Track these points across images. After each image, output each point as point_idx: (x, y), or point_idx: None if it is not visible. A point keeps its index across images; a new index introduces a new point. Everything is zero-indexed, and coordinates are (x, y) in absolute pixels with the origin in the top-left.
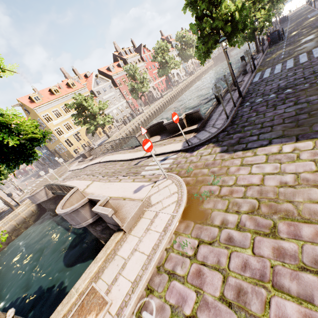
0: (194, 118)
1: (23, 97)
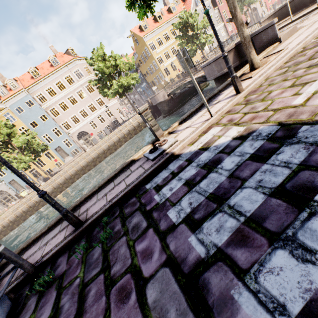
0: None
1: (134, 27)
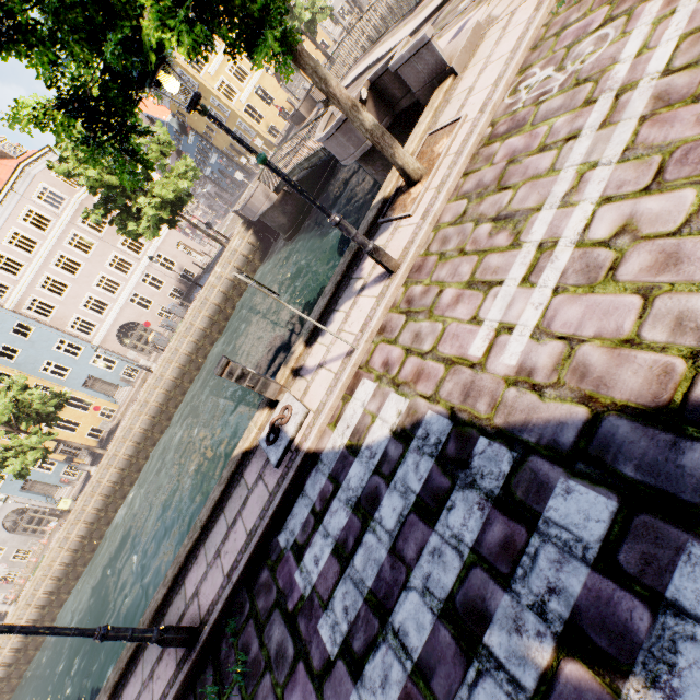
0: None
1: None
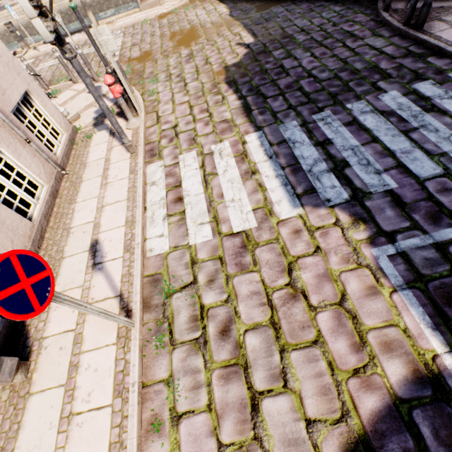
0: None
1: None
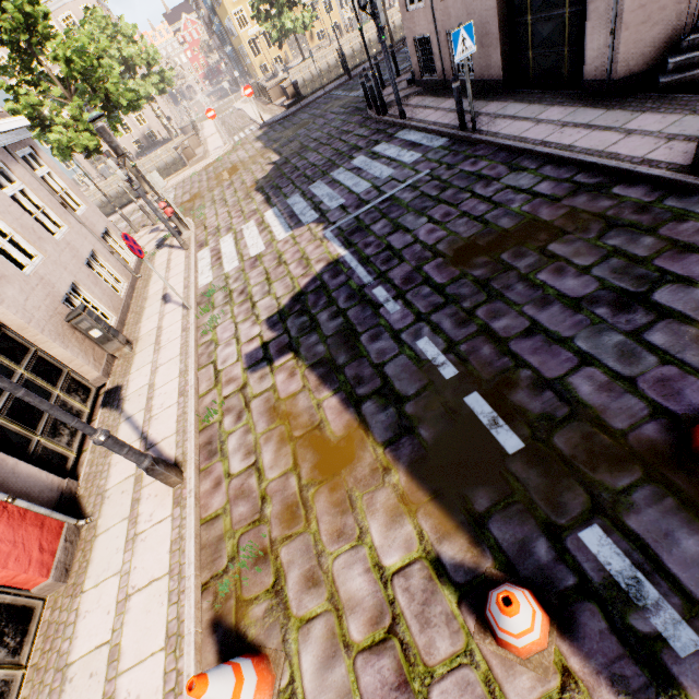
0: (297, 90)
1: None
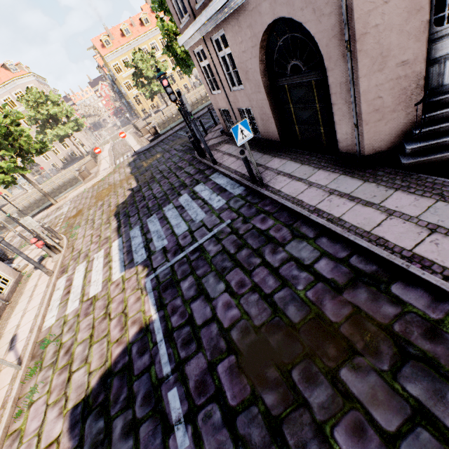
0: (156, 131)
1: (96, 37)
